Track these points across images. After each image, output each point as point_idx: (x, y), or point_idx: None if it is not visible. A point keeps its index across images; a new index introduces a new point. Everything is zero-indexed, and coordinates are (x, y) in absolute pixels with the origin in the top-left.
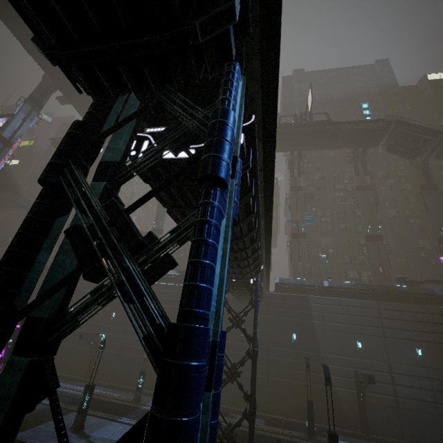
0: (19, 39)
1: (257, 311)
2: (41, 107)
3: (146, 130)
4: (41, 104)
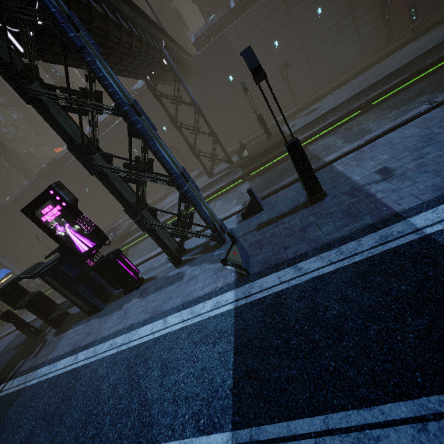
0: None
1: (182, 83)
2: None
3: None
4: None
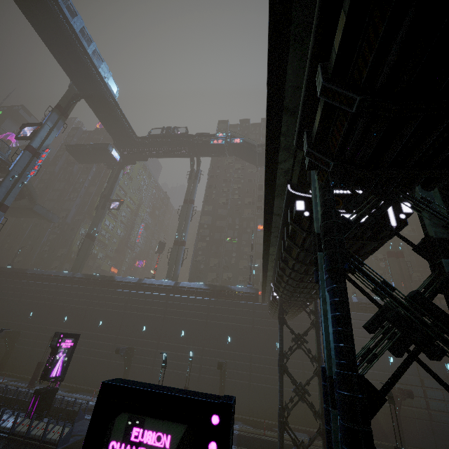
0: (51, 49)
1: (319, 332)
2: (66, 116)
3: (309, 191)
4: (67, 113)
